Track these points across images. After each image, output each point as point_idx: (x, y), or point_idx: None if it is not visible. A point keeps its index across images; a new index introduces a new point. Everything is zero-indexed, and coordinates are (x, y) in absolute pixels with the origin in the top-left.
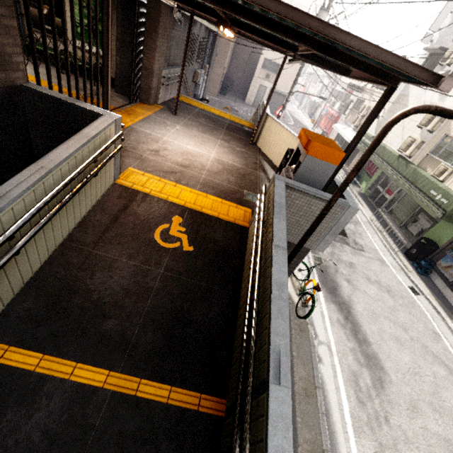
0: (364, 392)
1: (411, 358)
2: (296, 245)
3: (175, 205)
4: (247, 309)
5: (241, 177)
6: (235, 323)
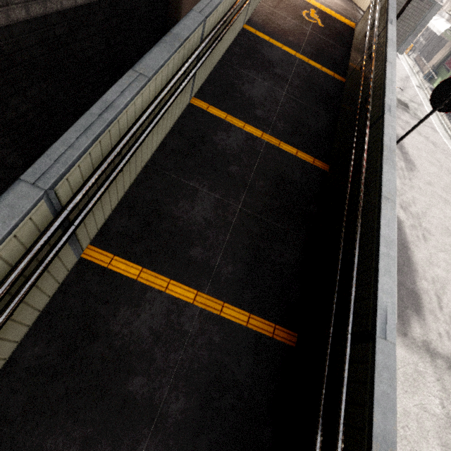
0: (399, 167)
1: (437, 171)
2: (396, 16)
3: (310, 4)
4: (368, 27)
5: (345, 10)
6: (348, 61)
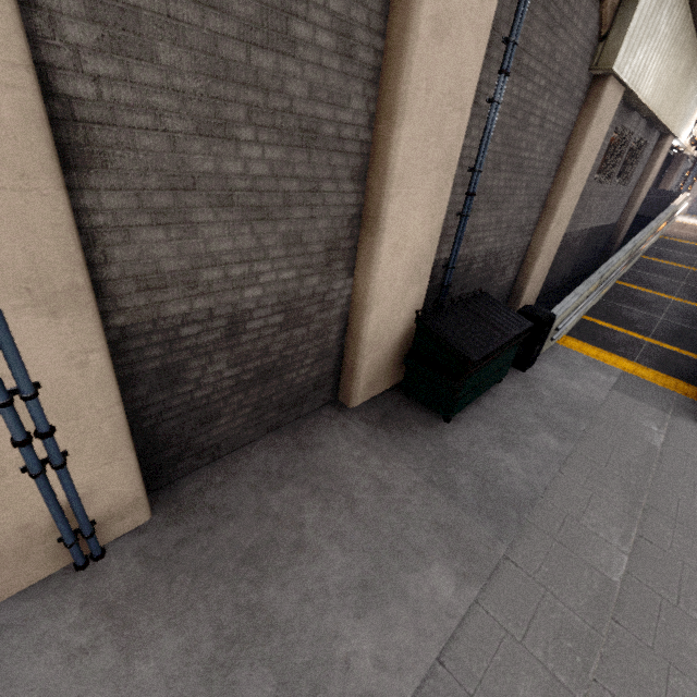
0: None
1: None
2: None
3: None
4: None
5: None
6: None
